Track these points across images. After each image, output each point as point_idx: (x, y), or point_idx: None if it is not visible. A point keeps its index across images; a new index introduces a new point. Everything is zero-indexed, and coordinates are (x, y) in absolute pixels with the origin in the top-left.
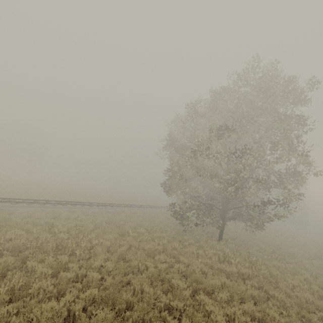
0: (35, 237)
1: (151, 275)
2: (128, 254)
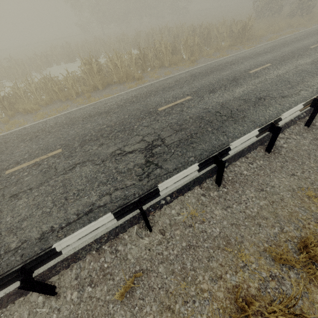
0: None
1: None
2: None
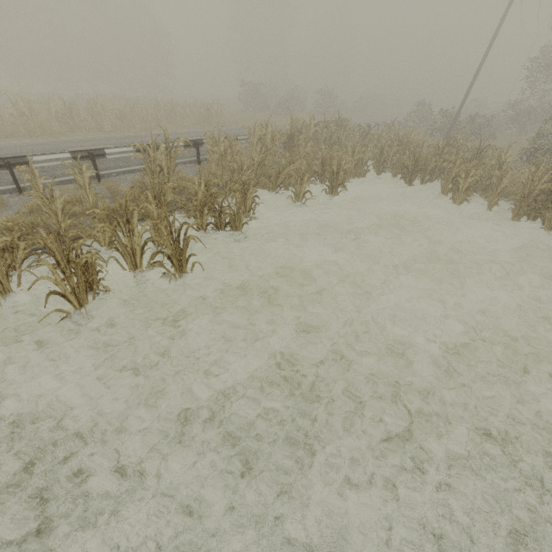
0: None
1: None
2: None
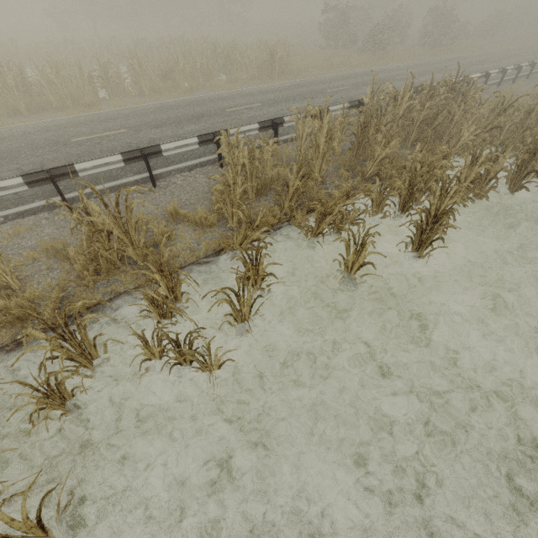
0: None
1: None
2: None
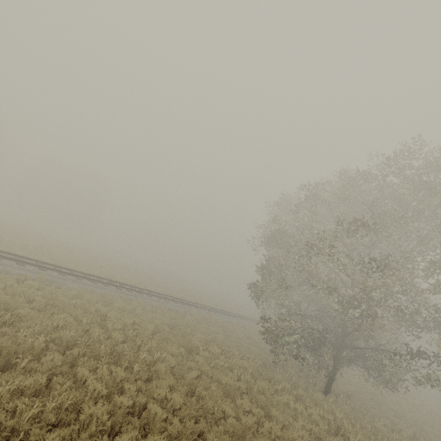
0: (83, 330)
1: (230, 431)
2: (198, 384)
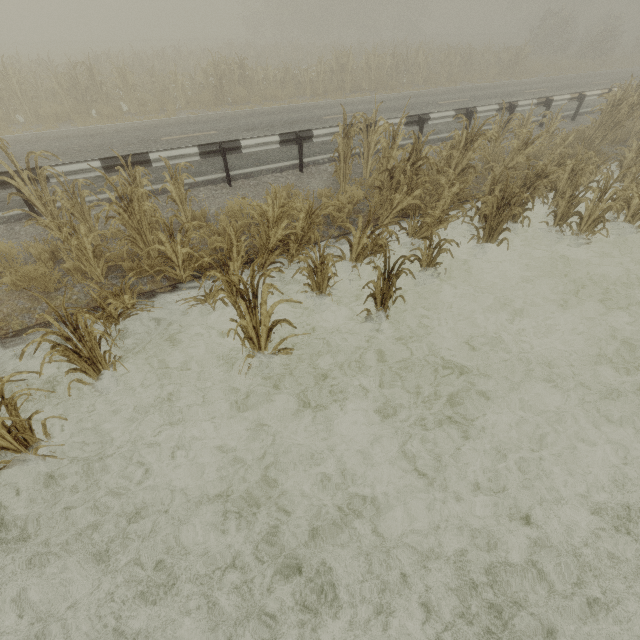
0: None
1: None
2: None
